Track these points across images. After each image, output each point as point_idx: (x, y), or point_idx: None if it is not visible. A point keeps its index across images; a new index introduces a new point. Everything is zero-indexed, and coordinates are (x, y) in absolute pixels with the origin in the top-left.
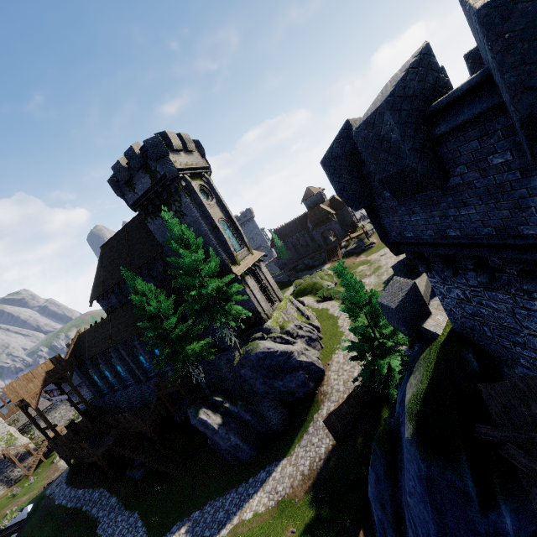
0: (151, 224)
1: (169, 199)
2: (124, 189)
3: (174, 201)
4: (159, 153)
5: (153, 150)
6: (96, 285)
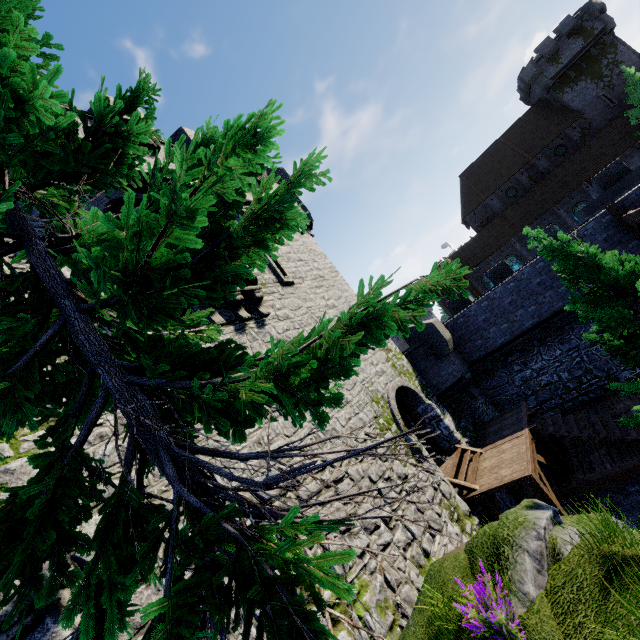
0: (568, 94)
1: (598, 56)
2: (544, 66)
3: (605, 56)
4: (601, 9)
5: (597, 6)
6: (468, 202)
